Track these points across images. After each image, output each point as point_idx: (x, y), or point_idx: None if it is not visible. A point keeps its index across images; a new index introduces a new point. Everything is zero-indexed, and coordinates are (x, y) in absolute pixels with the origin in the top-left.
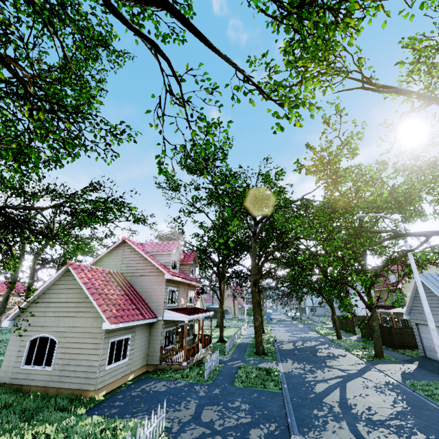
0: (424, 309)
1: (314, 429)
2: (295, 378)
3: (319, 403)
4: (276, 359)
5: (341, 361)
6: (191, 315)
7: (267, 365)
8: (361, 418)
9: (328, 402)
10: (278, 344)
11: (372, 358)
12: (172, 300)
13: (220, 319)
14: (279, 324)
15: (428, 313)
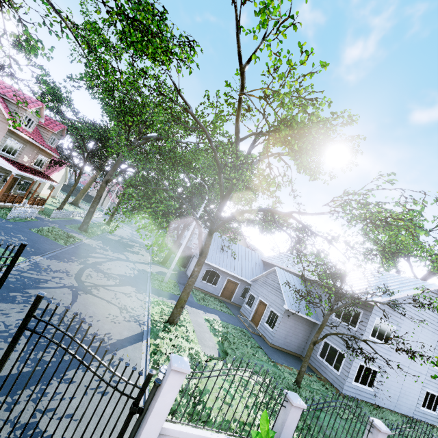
0: (184, 242)
1: (59, 260)
2: (87, 247)
3: (82, 257)
4: (90, 237)
5: (136, 256)
6: (22, 172)
7: (78, 236)
8: (97, 268)
9: (90, 259)
10: (108, 234)
11: (158, 263)
12: (11, 151)
13: (67, 195)
14: (133, 228)
15: (183, 244)
